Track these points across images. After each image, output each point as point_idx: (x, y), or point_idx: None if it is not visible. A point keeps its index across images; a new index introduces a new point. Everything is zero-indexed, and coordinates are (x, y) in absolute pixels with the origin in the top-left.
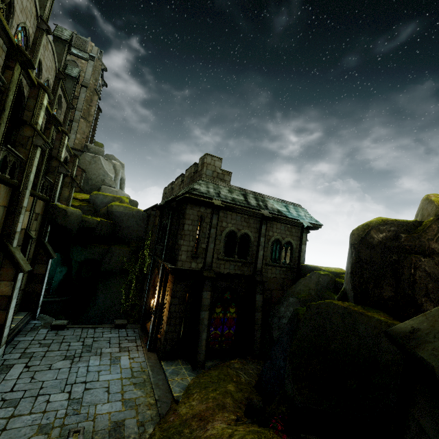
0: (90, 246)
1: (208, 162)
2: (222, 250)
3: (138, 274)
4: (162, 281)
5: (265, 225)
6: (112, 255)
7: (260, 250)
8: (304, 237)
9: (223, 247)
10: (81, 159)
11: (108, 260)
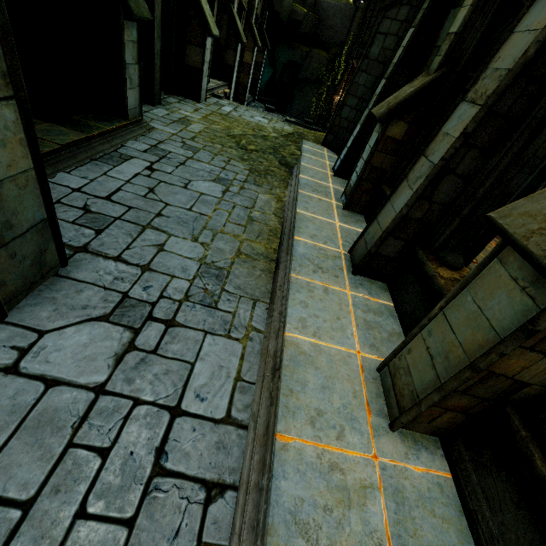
0: (293, 46)
1: None
2: None
3: (330, 85)
4: (347, 81)
5: None
6: (311, 61)
7: None
8: None
9: None
10: None
11: (306, 66)
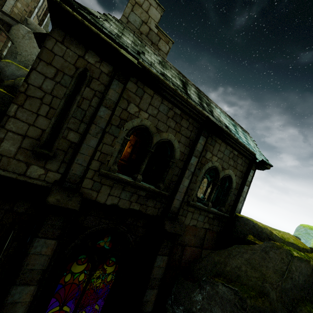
0: None
1: (138, 1)
2: (114, 158)
3: None
4: None
5: (205, 138)
6: None
7: (185, 178)
8: (250, 175)
9: (117, 152)
10: (15, 29)
11: None
